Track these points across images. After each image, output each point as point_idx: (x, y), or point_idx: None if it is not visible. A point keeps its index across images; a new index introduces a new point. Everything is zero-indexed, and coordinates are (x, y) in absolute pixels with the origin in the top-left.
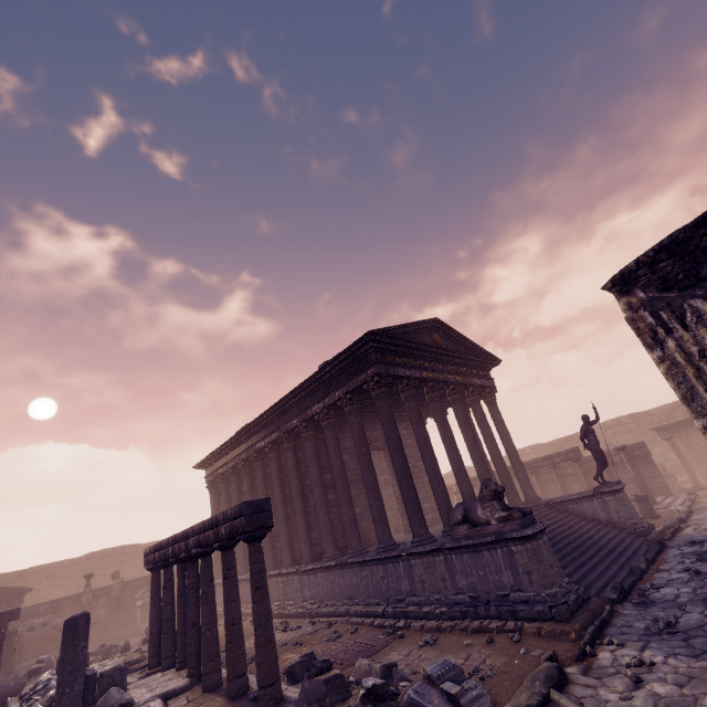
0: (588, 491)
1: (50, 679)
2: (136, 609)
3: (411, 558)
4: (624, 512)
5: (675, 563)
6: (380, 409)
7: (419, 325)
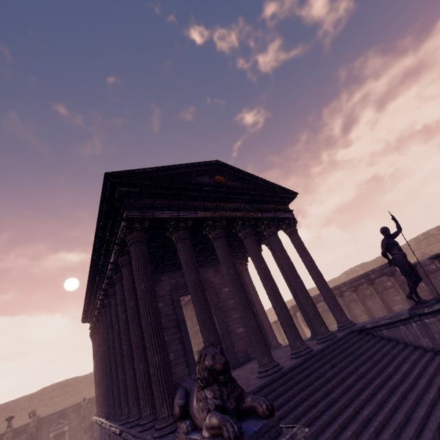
0: (402, 312)
1: None
2: (51, 439)
3: None
4: None
5: None
6: (131, 257)
7: (193, 167)
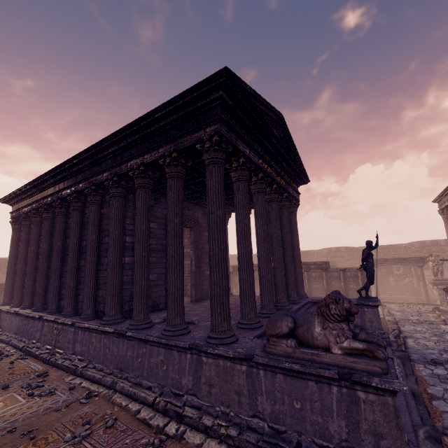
0: (351, 300)
1: None
2: None
3: (203, 355)
4: (377, 323)
5: (442, 390)
6: (210, 176)
7: (268, 110)
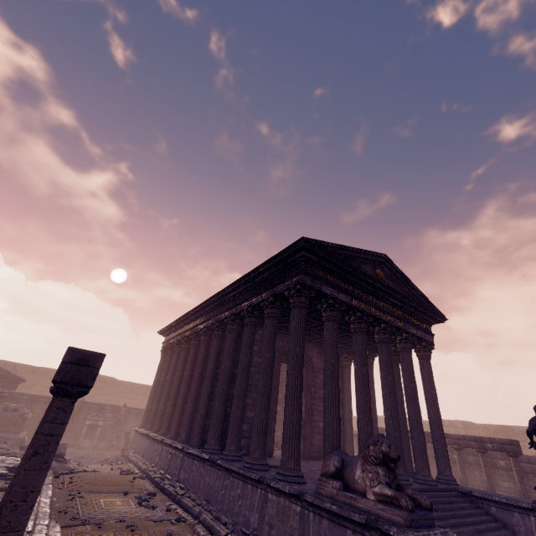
0: (523, 500)
1: None
2: (85, 426)
3: (269, 490)
4: None
5: None
6: (293, 318)
7: (363, 254)
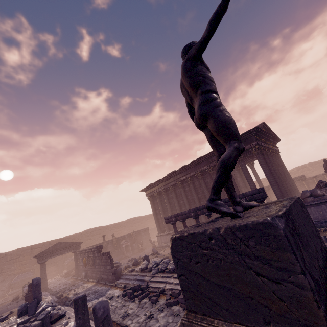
0: None
1: (154, 261)
2: (122, 248)
3: None
4: None
5: None
6: (259, 158)
7: (261, 124)
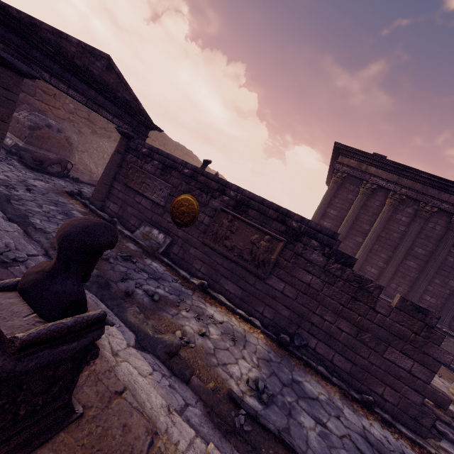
0: None
1: None
2: None
3: None
4: None
5: None
6: None
7: None
